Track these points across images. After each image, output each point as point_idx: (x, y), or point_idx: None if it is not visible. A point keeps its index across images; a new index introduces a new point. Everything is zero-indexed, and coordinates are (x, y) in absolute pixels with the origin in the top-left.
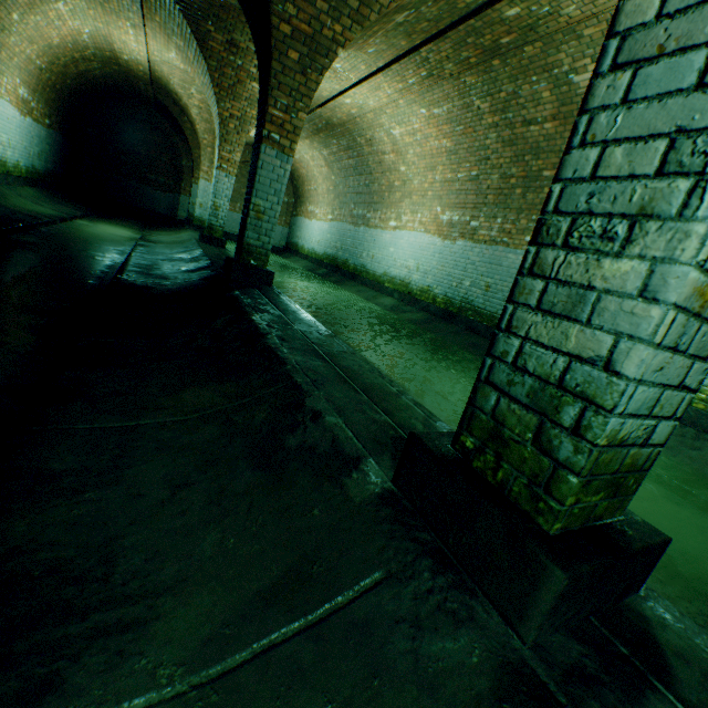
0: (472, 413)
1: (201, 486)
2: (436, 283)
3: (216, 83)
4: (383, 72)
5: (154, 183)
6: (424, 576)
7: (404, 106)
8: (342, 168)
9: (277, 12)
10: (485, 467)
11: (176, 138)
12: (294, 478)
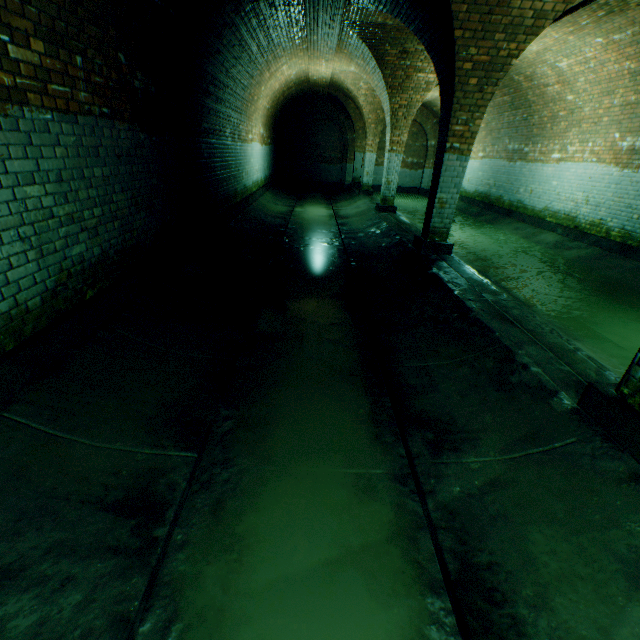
0: (627, 377)
1: (473, 396)
2: (610, 216)
3: (388, 86)
4: (550, 26)
5: (327, 159)
6: (596, 442)
7: (573, 40)
8: (494, 106)
9: (460, 58)
10: (633, 403)
11: (341, 119)
12: (520, 397)
